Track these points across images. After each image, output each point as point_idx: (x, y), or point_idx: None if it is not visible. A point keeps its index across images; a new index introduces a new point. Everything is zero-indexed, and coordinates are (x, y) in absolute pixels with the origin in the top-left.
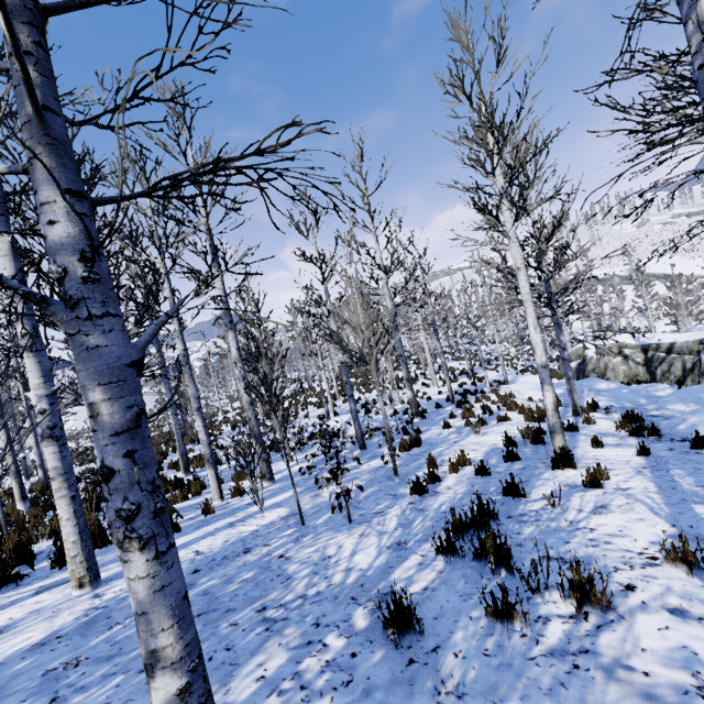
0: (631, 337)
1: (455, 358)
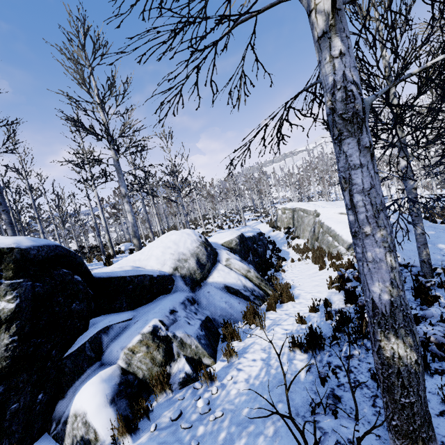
0: (291, 204)
1: (255, 211)
